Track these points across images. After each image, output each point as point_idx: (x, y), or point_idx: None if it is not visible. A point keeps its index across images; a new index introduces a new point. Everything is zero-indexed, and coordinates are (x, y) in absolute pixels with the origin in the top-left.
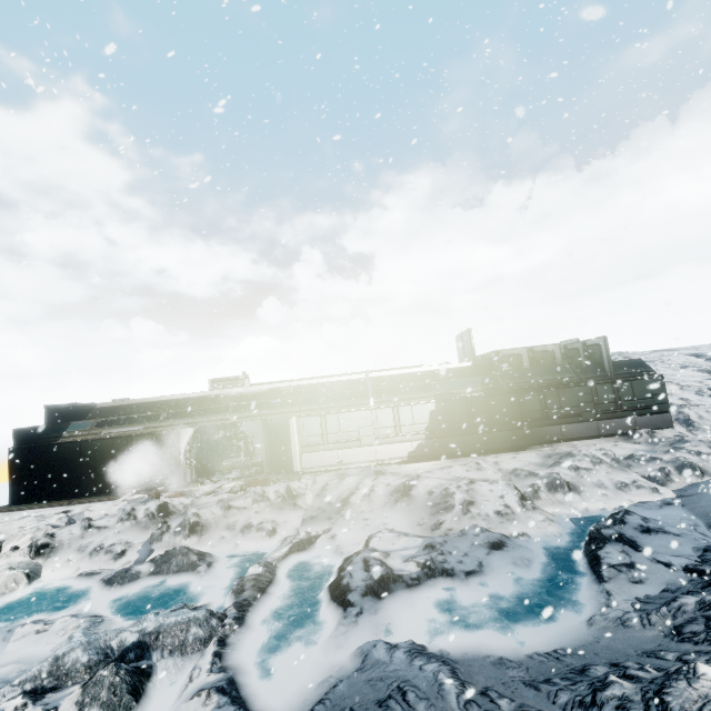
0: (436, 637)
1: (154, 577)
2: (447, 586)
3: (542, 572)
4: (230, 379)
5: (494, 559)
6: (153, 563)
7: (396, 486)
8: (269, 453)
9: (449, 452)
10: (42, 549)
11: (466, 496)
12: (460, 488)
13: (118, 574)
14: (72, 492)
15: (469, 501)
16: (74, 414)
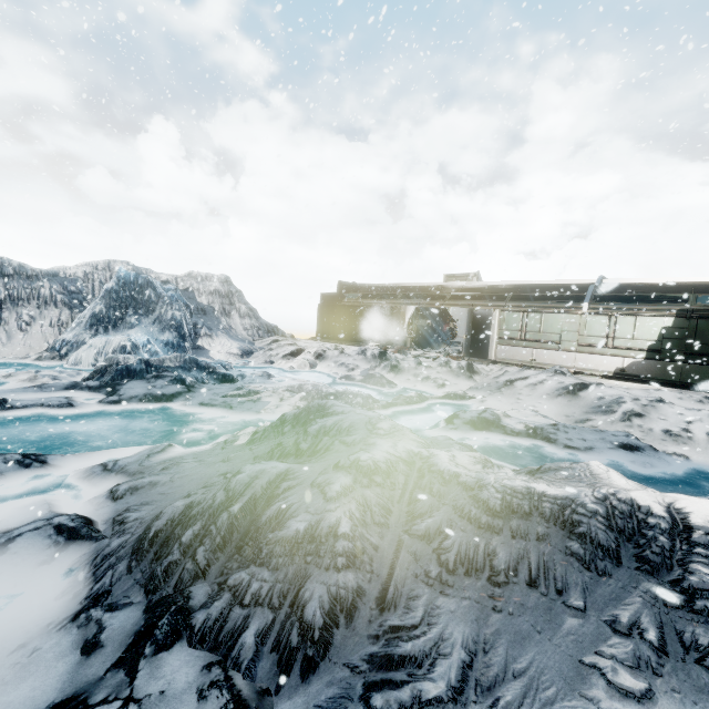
0: (497, 459)
1: (361, 383)
2: (540, 446)
3: (661, 480)
4: (461, 276)
5: (613, 453)
6: (364, 378)
7: (567, 384)
8: (469, 338)
9: (676, 380)
10: (319, 356)
11: (637, 408)
12: (637, 401)
13: (345, 376)
14: (344, 338)
15: (637, 413)
16: (352, 289)
